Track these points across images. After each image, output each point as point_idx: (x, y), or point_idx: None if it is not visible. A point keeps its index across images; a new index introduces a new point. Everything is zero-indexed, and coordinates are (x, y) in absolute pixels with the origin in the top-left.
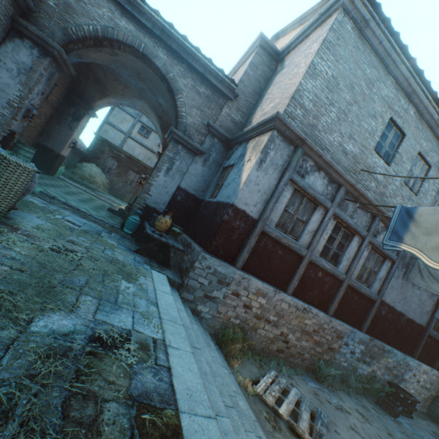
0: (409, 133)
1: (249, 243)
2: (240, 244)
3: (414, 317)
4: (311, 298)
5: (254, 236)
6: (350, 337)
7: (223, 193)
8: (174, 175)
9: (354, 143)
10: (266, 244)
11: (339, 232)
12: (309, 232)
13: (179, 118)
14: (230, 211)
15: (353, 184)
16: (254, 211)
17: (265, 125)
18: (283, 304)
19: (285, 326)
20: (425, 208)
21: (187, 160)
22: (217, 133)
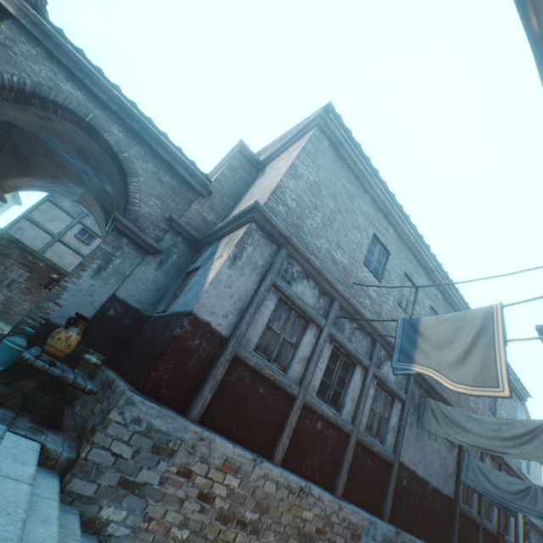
0: (392, 251)
1: (214, 374)
2: (199, 377)
3: (440, 485)
4: (310, 467)
5: (223, 363)
6: (370, 534)
7: (180, 300)
8: (109, 278)
9: (343, 252)
10: (241, 377)
11: (338, 360)
12: (300, 359)
13: (129, 204)
14: (187, 322)
15: (347, 297)
16: (223, 324)
17: (242, 218)
18: (268, 485)
19: (272, 529)
20: (428, 318)
21: (134, 258)
22: (182, 230)
